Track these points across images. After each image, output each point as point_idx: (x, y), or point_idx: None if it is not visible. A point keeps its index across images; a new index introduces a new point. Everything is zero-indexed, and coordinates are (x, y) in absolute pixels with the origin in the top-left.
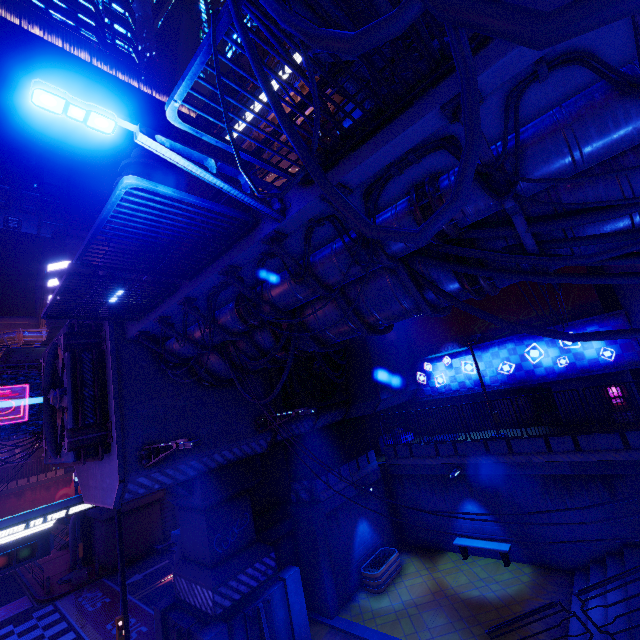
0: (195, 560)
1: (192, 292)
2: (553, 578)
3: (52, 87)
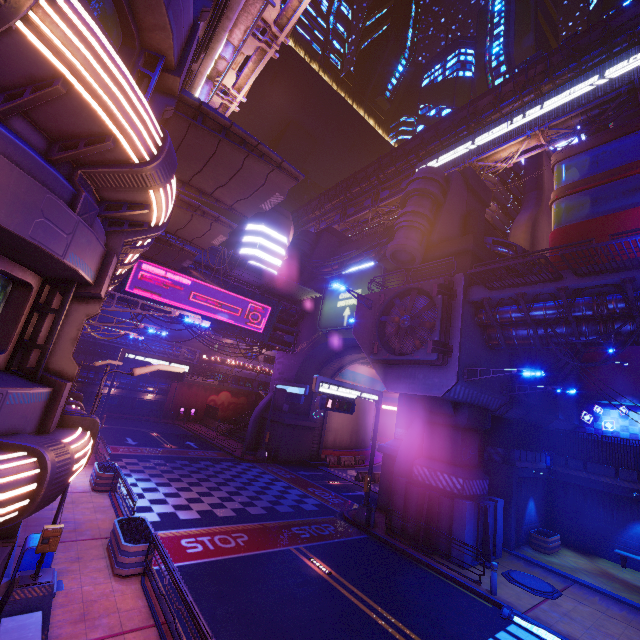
0: (439, 459)
1: (577, 284)
2: None
3: None
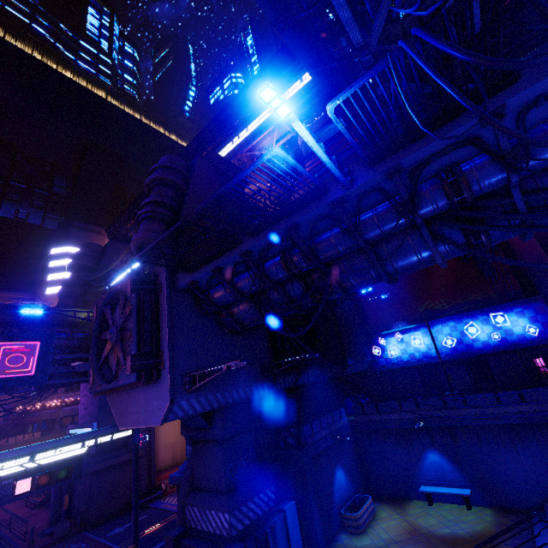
0: (208, 489)
1: (254, 245)
2: (512, 517)
3: (272, 87)
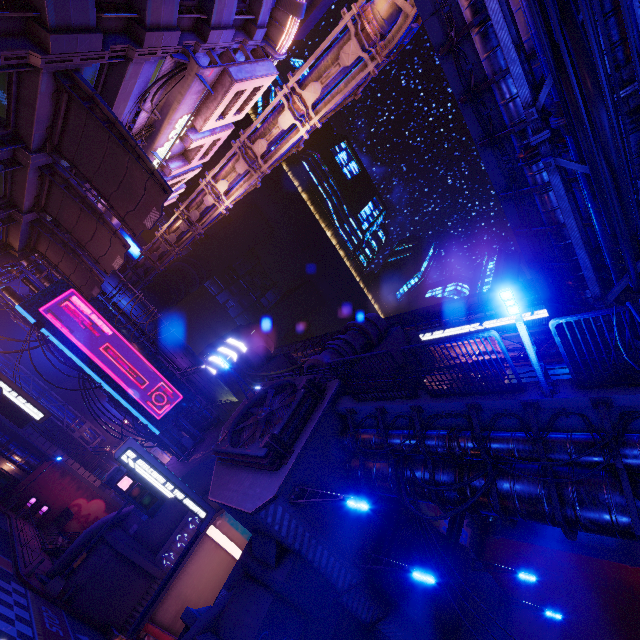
0: None
1: (429, 405)
2: None
3: (512, 293)
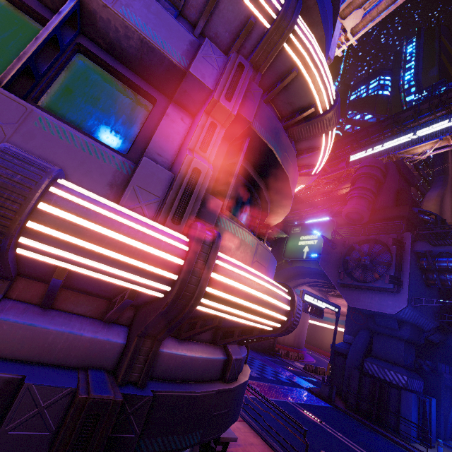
0: (385, 360)
1: None
2: None
3: None
